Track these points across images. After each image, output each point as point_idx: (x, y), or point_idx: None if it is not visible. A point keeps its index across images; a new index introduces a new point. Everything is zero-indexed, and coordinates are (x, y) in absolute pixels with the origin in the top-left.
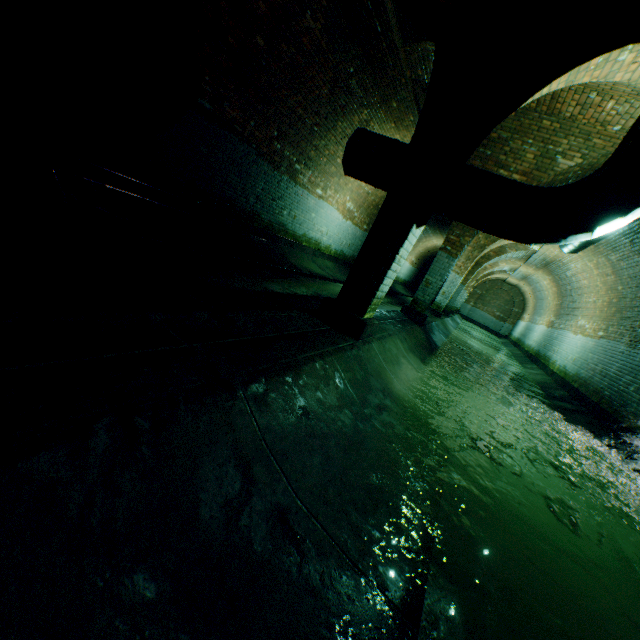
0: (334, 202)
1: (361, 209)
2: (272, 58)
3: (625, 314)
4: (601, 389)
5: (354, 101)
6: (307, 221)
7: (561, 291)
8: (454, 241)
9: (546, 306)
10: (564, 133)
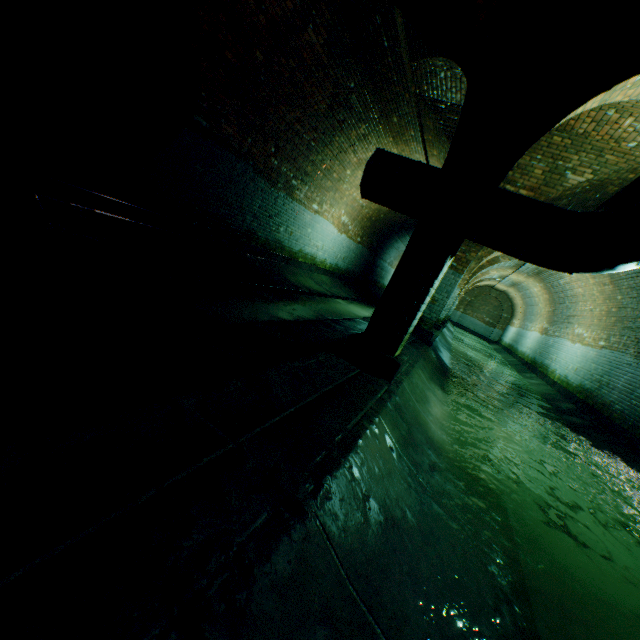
0: (329, 216)
1: (355, 222)
2: (271, 73)
3: (627, 324)
4: (611, 402)
5: (353, 116)
6: (303, 237)
7: (553, 298)
8: (460, 257)
9: (537, 312)
10: (575, 149)
